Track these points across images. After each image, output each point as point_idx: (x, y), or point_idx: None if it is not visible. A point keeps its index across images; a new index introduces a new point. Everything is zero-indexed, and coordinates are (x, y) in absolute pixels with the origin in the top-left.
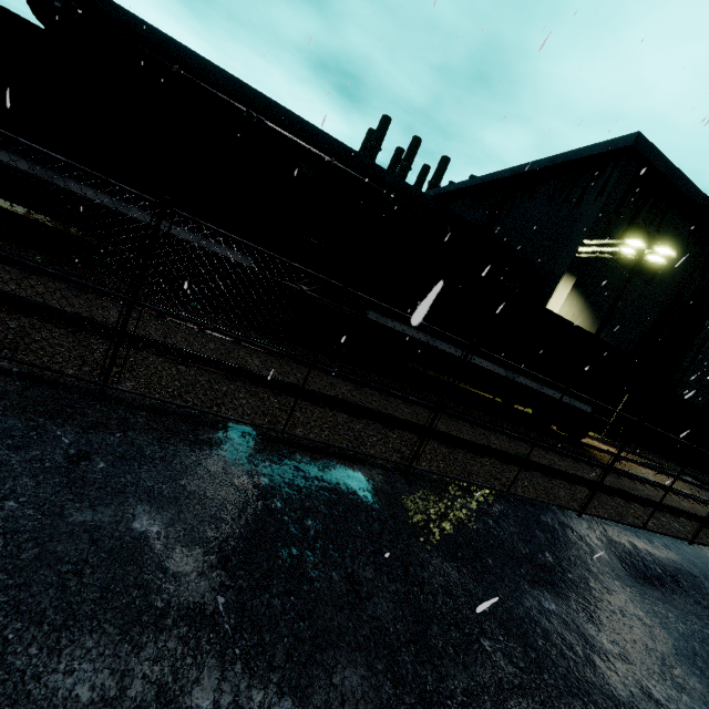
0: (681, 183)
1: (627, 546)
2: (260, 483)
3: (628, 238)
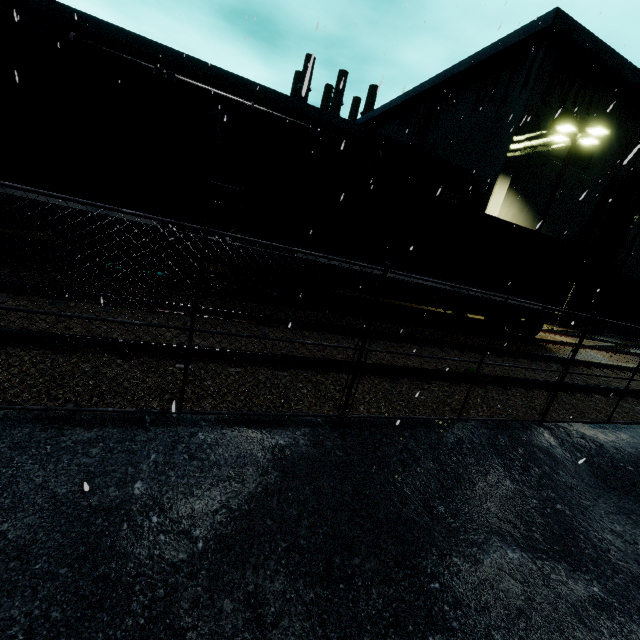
0: (607, 56)
1: (593, 448)
2: (132, 493)
3: (558, 125)
